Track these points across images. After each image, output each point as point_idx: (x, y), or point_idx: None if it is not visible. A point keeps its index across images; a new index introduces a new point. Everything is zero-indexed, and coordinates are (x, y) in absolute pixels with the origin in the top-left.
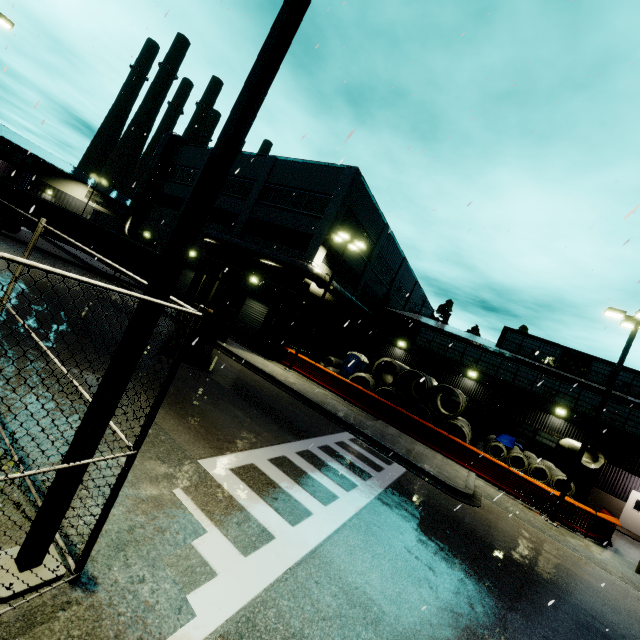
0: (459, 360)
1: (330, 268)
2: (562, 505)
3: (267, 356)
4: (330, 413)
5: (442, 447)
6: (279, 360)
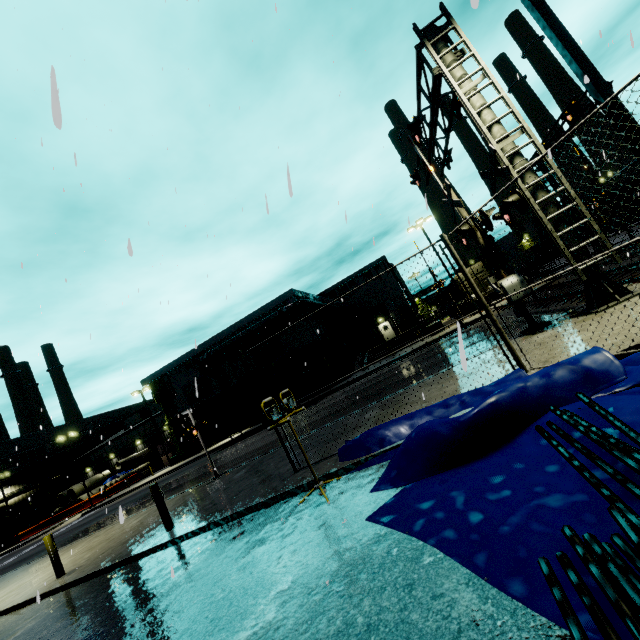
0: (107, 455)
1: (14, 485)
2: (97, 497)
3: (8, 548)
4: (4, 553)
5: (69, 514)
6: (17, 543)
